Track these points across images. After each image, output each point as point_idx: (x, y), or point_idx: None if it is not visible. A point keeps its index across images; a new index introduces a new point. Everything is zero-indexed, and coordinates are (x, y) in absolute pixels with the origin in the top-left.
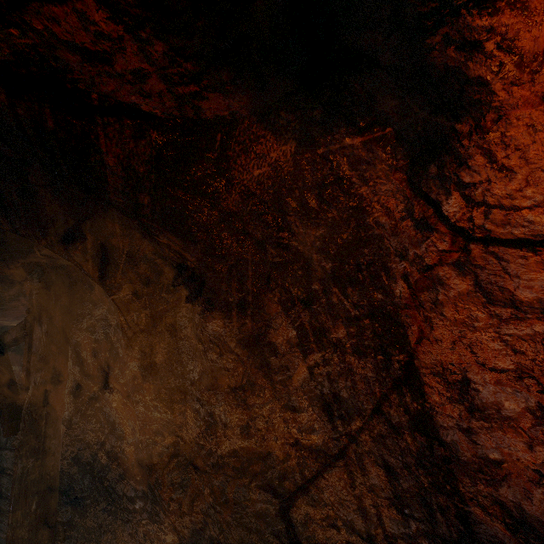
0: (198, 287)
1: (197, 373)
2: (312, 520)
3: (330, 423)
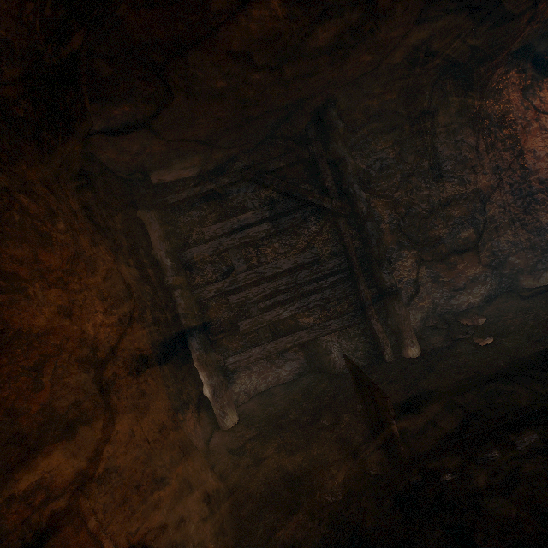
0: (469, 122)
1: (451, 166)
2: (490, 209)
3: (495, 176)
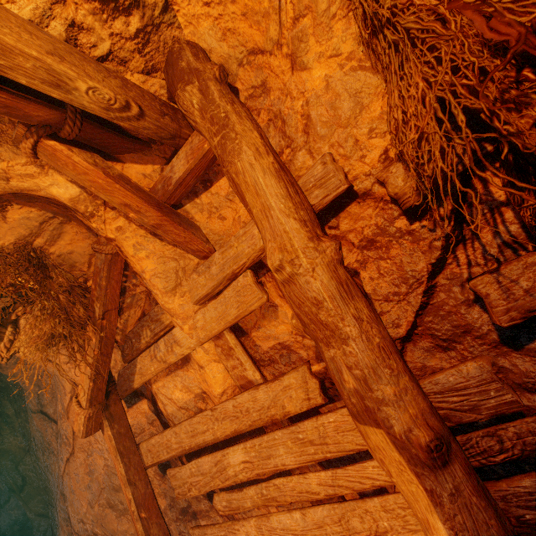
0: None
1: None
2: (25, 469)
3: (25, 441)
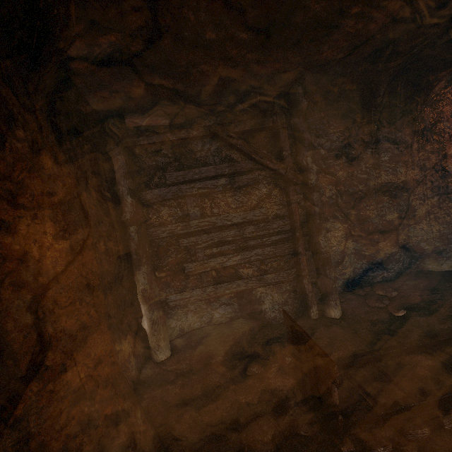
0: (410, 122)
1: (388, 157)
2: (412, 200)
3: (421, 173)
